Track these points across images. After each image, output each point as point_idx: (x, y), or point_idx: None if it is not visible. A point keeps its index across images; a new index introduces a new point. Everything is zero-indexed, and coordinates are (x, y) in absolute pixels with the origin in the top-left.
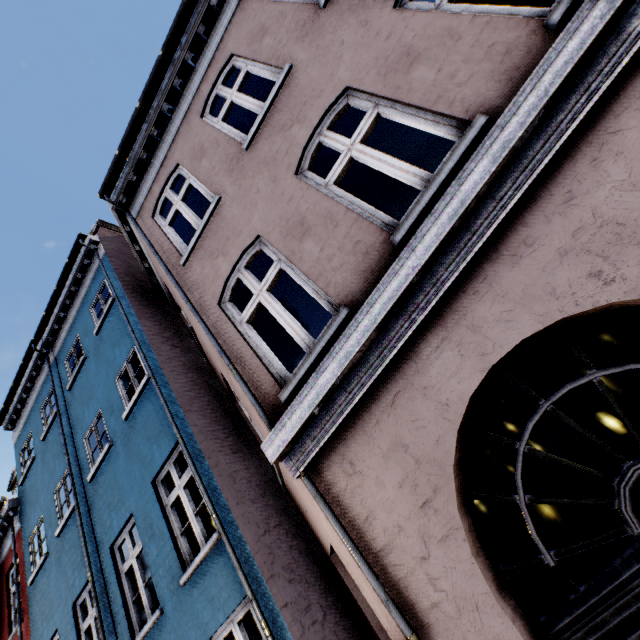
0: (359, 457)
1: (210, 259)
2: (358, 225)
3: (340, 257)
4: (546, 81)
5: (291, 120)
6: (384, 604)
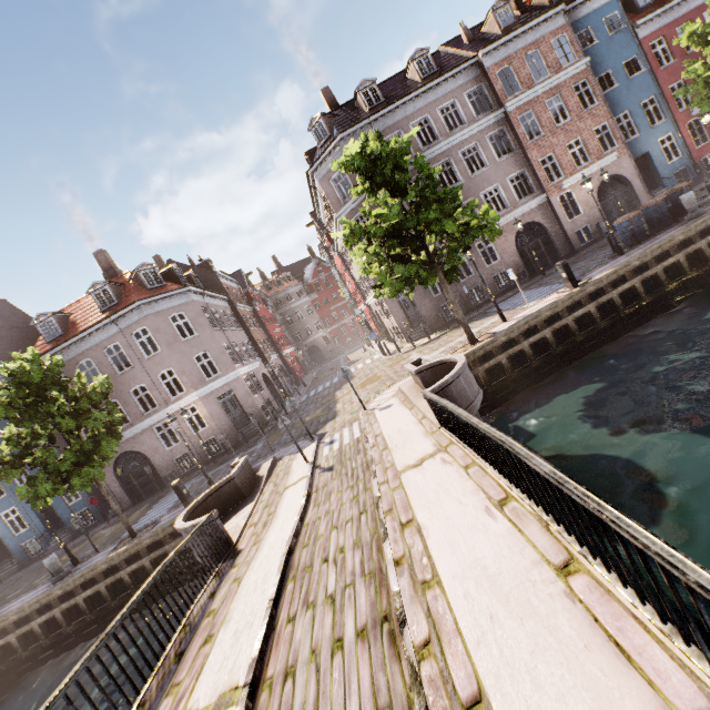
0: None
1: None
2: None
3: None
4: (137, 427)
5: None
6: None
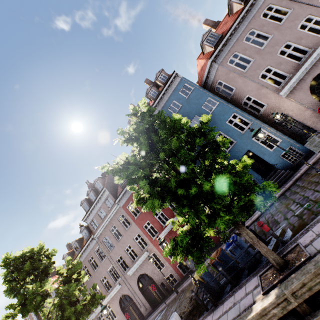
0: (295, 92)
1: (254, 71)
2: (292, 63)
3: (289, 68)
4: None
5: (274, 45)
6: (300, 105)
